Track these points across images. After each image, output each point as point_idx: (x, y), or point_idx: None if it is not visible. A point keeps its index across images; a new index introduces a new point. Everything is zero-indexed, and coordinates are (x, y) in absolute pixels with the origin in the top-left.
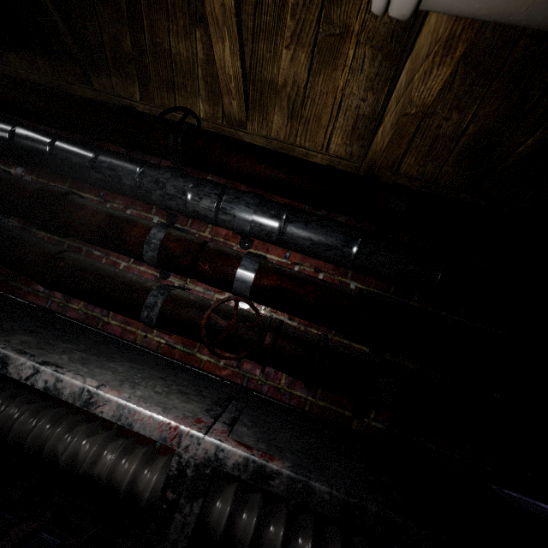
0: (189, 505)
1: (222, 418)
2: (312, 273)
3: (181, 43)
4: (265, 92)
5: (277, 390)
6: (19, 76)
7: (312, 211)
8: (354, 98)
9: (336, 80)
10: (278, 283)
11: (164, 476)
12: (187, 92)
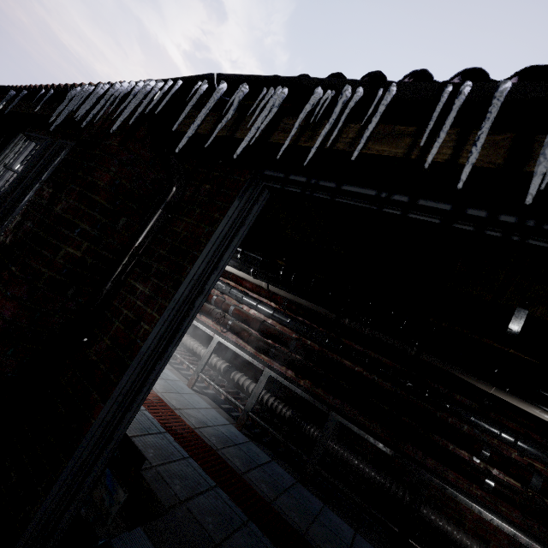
0: None
1: None
2: None
3: None
4: None
5: None
6: None
7: None
8: None
9: None
10: None
11: None
12: None
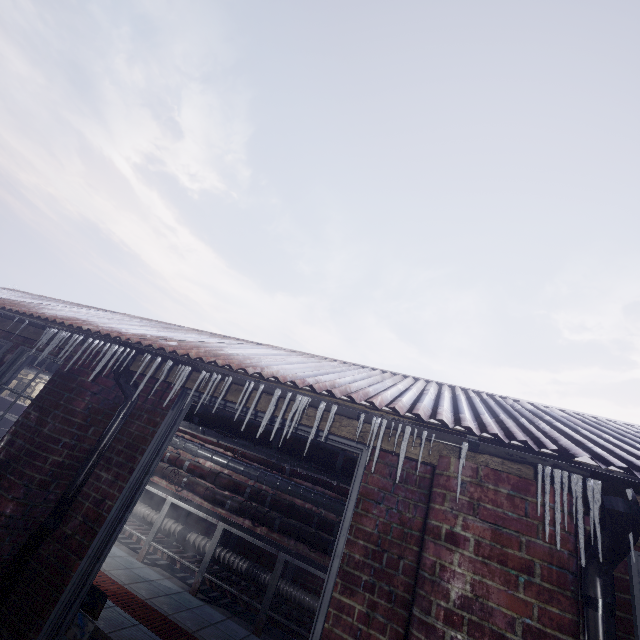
0: None
1: None
2: None
3: None
4: None
5: None
6: None
7: None
8: None
9: None
10: None
11: None
12: None
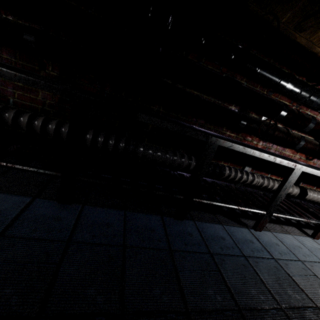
0: None
1: None
2: None
3: None
4: None
5: None
6: None
7: None
8: None
9: None
10: None
11: None
12: None
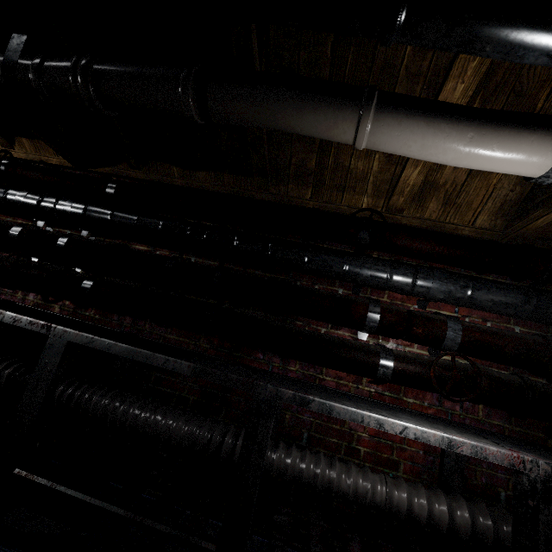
0: (546, 508)
1: (513, 448)
2: (480, 323)
3: (360, 161)
4: (426, 189)
5: (478, 421)
6: (205, 188)
7: (467, 272)
8: (503, 190)
9: (490, 179)
10: (481, 338)
11: (429, 499)
12: (354, 192)
